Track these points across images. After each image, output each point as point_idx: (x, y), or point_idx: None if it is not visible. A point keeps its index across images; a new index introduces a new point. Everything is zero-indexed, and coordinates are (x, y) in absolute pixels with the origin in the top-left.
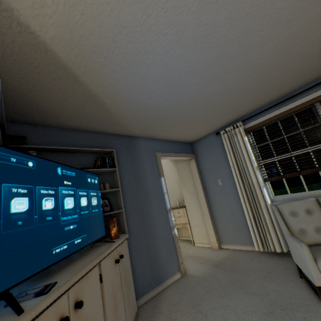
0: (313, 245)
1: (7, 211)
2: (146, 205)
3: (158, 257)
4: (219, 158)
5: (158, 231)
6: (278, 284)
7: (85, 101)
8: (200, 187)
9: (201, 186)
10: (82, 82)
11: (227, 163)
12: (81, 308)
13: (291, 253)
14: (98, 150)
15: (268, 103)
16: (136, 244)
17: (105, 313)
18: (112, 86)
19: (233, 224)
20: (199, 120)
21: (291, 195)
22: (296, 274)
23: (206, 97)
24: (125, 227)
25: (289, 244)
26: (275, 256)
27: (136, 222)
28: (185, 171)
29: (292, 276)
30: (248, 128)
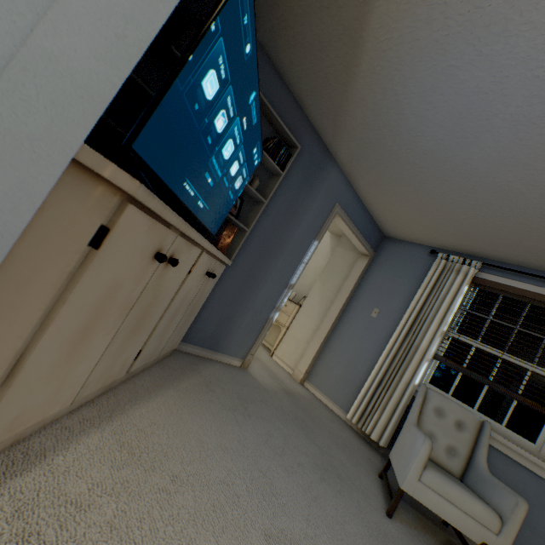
0: (428, 458)
1: (201, 77)
2: (272, 254)
3: (236, 322)
4: (403, 284)
5: (259, 296)
6: (348, 460)
7: (340, 36)
8: (344, 299)
9: (346, 298)
10: (371, 2)
11: (408, 298)
12: (168, 269)
13: (395, 446)
14: (282, 128)
15: (544, 269)
16: (227, 284)
17: (167, 306)
18: (398, 46)
19: (344, 371)
20: (434, 211)
21: (450, 397)
22: (375, 470)
23: (485, 184)
24: (235, 252)
25: (402, 435)
26: (363, 440)
27: (247, 261)
28: (341, 265)
29: (369, 468)
30: (481, 278)
